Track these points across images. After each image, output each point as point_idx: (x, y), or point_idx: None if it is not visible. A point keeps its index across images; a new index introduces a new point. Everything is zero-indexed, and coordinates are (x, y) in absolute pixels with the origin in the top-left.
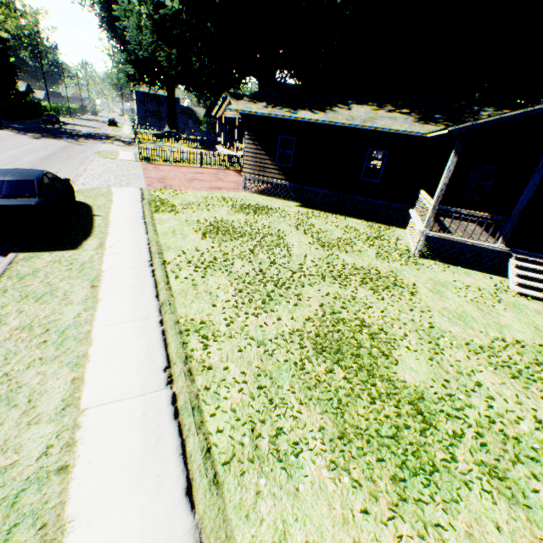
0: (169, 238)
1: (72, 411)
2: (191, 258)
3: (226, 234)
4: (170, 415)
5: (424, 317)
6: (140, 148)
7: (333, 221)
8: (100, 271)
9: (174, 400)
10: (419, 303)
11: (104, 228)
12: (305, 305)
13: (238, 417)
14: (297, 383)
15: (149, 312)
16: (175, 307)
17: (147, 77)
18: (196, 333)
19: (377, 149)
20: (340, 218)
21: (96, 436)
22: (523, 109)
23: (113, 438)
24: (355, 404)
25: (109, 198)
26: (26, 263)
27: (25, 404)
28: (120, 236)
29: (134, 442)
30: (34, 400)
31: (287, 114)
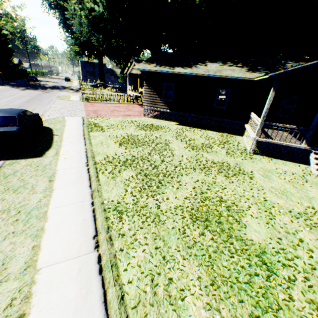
0: (98, 147)
1: (31, 270)
2: (112, 159)
3: (134, 143)
4: (96, 271)
5: (260, 194)
6: (82, 93)
7: (198, 132)
8: (55, 171)
9: (99, 260)
10: (256, 184)
11: (59, 143)
12: (183, 188)
13: (142, 271)
14: (181, 244)
15: (85, 197)
16: (101, 193)
17: (86, 52)
18: (114, 210)
19: (224, 89)
20: (202, 131)
21: (45, 289)
22: (317, 60)
23: (57, 290)
24: (220, 258)
25: (63, 123)
26: (10, 167)
27: (0, 266)
28: (69, 147)
29: (71, 293)
30: (6, 263)
31: (168, 70)
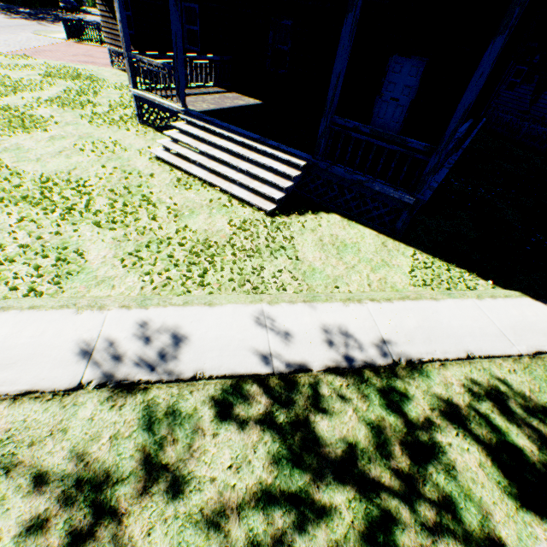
0: None
1: None
2: None
3: None
4: None
5: None
6: (65, 24)
7: None
8: None
9: None
10: (3, 137)
11: None
12: None
13: None
14: None
15: None
16: None
17: None
18: None
19: (190, 3)
20: None
21: None
22: None
23: None
24: None
25: None
26: None
27: None
28: None
29: None
30: None
31: None
